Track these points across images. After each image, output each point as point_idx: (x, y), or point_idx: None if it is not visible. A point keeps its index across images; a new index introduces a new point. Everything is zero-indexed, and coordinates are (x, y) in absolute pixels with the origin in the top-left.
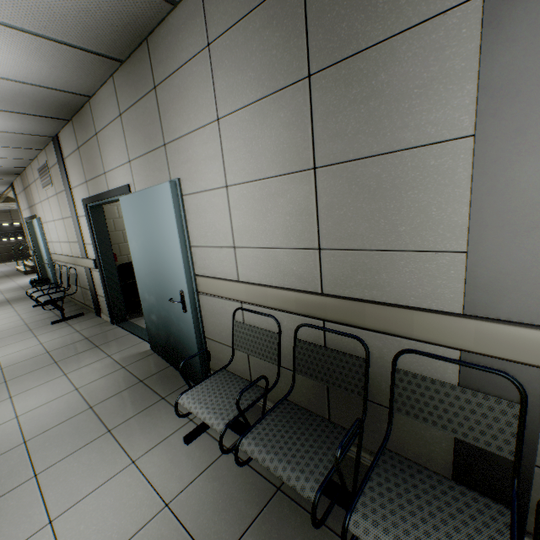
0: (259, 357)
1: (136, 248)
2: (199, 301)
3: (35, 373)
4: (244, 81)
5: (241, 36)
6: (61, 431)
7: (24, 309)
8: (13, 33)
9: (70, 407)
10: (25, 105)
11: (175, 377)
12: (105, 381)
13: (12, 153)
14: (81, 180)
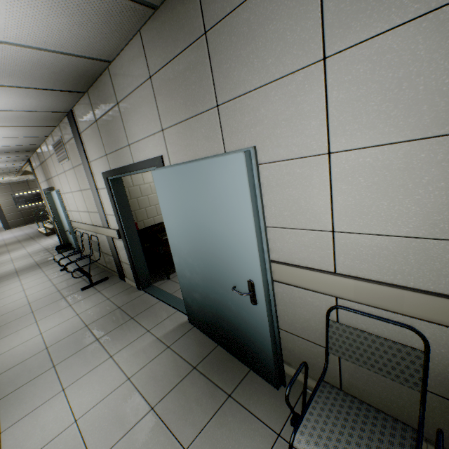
0: (380, 373)
1: (174, 225)
2: (273, 293)
3: (81, 354)
4: None
5: None
6: (129, 448)
7: (53, 273)
8: None
9: (129, 408)
10: (43, 79)
11: (230, 362)
12: (156, 368)
13: (29, 132)
14: (100, 153)
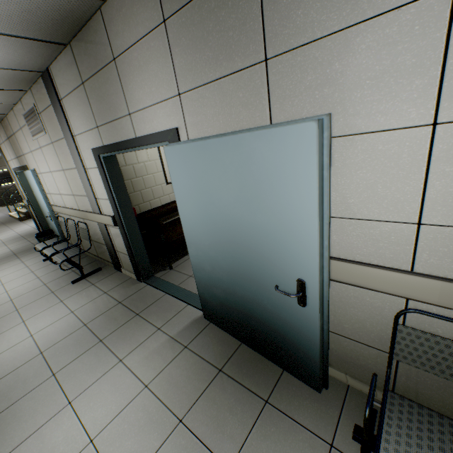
0: None
1: (193, 212)
2: (328, 293)
3: (84, 359)
4: None
5: None
6: None
7: (34, 264)
8: None
9: (153, 422)
10: (11, 19)
11: (260, 363)
12: (176, 372)
13: None
14: (88, 125)
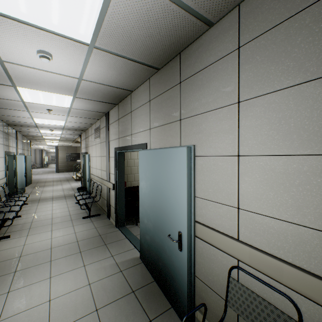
0: None
1: (144, 185)
2: (194, 245)
3: (68, 258)
4: (278, 70)
5: (281, 34)
6: None
7: (71, 203)
8: (105, 54)
9: (83, 304)
10: (98, 96)
11: (159, 296)
12: (108, 282)
13: (84, 121)
14: (116, 137)
